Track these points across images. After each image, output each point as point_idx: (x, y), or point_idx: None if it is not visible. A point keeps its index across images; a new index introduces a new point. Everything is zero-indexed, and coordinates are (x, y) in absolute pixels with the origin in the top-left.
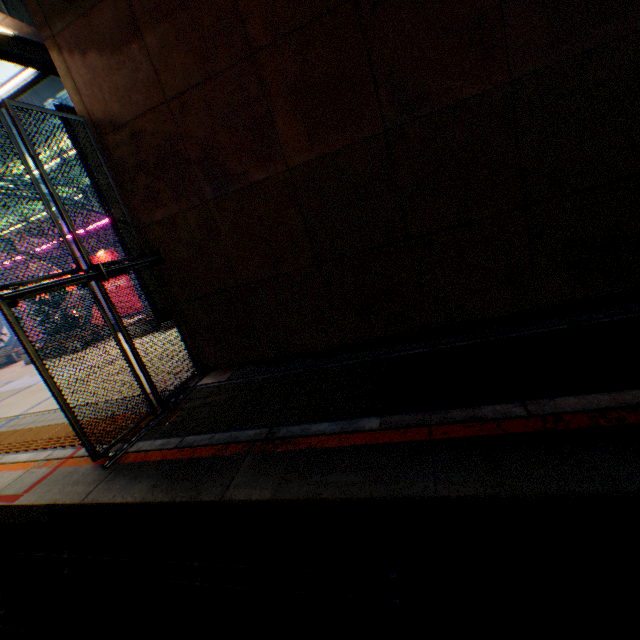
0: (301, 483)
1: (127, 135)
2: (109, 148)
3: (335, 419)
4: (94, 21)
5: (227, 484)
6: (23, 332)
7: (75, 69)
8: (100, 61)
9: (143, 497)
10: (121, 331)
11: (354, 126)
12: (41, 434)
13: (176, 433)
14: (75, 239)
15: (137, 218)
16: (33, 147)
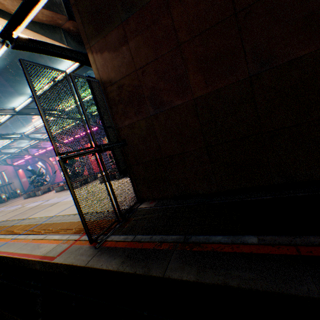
0: (213, 273)
1: (116, 87)
2: (107, 93)
3: (225, 234)
4: (108, 39)
5: (165, 267)
6: (67, 175)
7: (97, 60)
8: (108, 55)
9: (117, 268)
10: (106, 177)
11: (231, 75)
12: (63, 226)
13: (130, 233)
14: (91, 133)
15: (116, 124)
16: (78, 92)
